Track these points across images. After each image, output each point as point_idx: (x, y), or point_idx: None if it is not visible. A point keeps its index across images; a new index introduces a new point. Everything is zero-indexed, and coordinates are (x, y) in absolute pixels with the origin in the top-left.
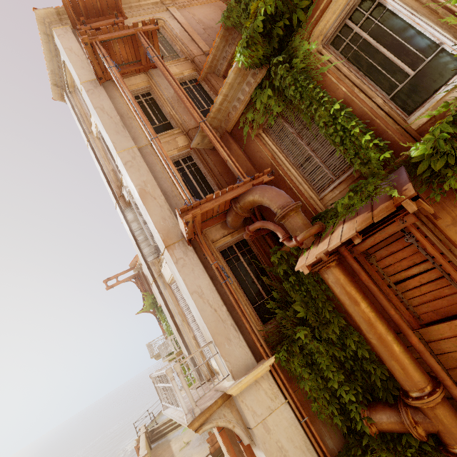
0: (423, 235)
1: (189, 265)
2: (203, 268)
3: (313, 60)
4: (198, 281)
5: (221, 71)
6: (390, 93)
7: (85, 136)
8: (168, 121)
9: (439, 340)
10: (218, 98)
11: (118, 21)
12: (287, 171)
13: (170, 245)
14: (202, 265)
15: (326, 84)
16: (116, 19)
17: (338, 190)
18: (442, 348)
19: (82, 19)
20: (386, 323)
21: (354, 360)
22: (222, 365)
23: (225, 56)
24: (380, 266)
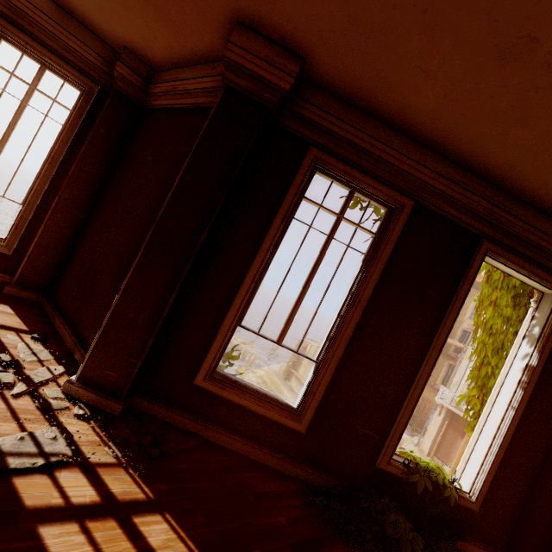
0: None
1: None
2: None
3: None
4: None
5: None
6: None
7: None
8: None
9: None
10: None
11: None
12: None
13: None
14: None
15: None
16: None
17: None
18: None
19: None
20: None
21: None
22: None
23: None
24: None
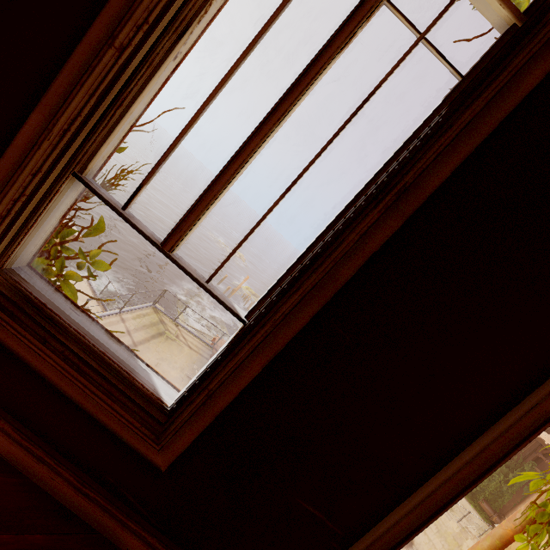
0: None
1: None
2: None
3: None
4: None
5: None
6: None
7: None
8: None
9: None
10: None
11: None
12: None
13: None
14: None
15: None
16: None
17: None
18: None
19: None
20: None
21: (498, 495)
22: None
23: None
24: None
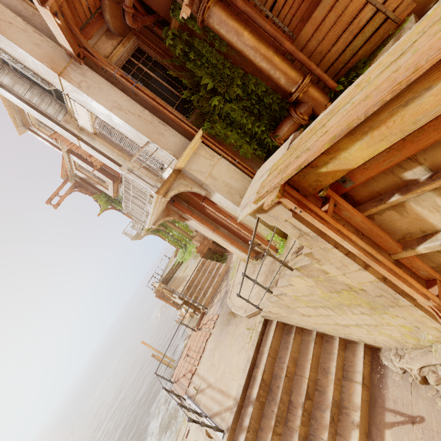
0: None
1: (94, 85)
2: (109, 83)
3: None
4: (110, 97)
5: None
6: None
7: None
8: None
9: (307, 44)
10: None
11: None
12: None
13: (62, 72)
14: (107, 81)
15: None
16: None
17: None
18: (310, 49)
19: None
20: (267, 43)
21: (258, 103)
22: (166, 158)
23: None
24: None
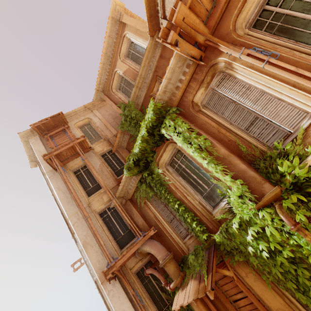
0: (237, 276)
1: (116, 294)
2: (125, 294)
3: (162, 177)
4: (123, 306)
5: (124, 146)
6: (202, 195)
7: (50, 191)
8: (98, 183)
9: None
10: (120, 187)
11: (65, 128)
12: (164, 225)
13: (104, 281)
14: (124, 293)
15: (171, 189)
16: (64, 127)
17: (191, 240)
18: None
19: (45, 133)
20: None
21: None
22: None
23: (125, 140)
24: (223, 290)
